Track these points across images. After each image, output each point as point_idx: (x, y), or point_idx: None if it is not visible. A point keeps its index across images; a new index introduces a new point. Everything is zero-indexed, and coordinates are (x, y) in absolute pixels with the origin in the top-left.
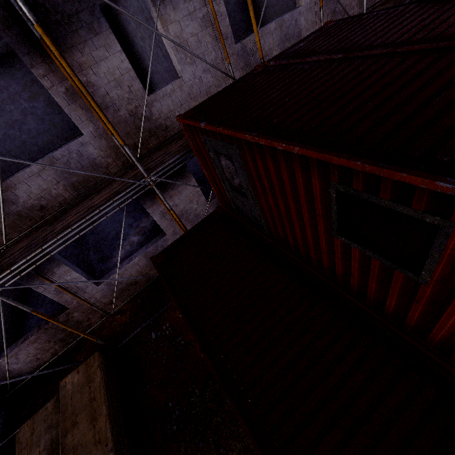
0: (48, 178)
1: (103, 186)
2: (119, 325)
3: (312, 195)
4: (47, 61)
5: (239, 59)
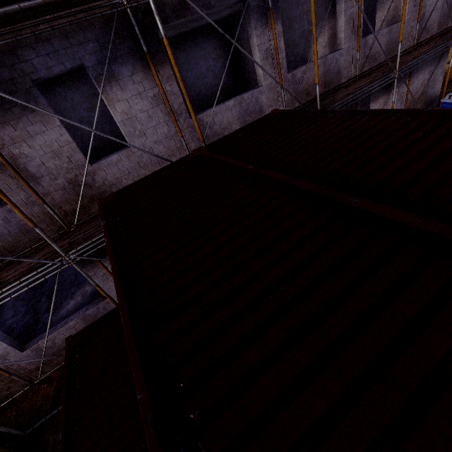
0: None
1: (28, 254)
2: (42, 398)
3: None
4: None
5: (195, 131)
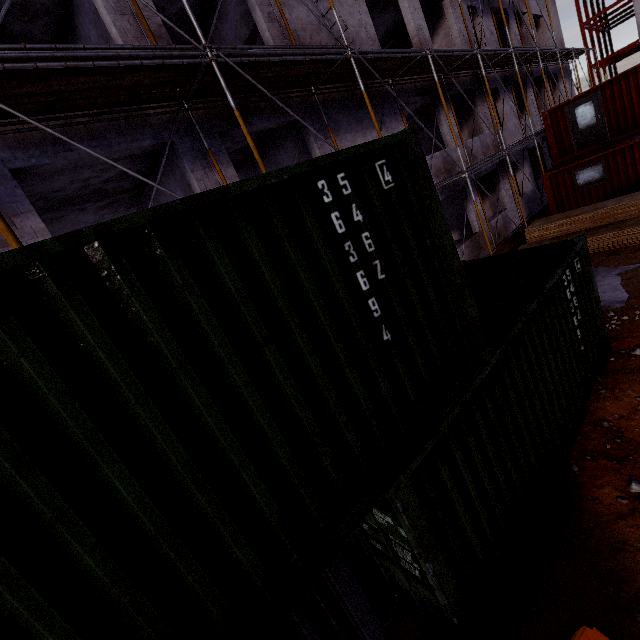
0: (478, 145)
1: None
2: (508, 250)
3: None
4: (481, 102)
5: (520, 126)
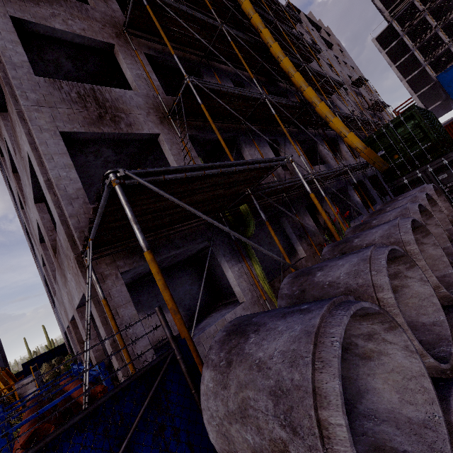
0: None
1: None
2: None
3: (451, 128)
4: None
5: None
